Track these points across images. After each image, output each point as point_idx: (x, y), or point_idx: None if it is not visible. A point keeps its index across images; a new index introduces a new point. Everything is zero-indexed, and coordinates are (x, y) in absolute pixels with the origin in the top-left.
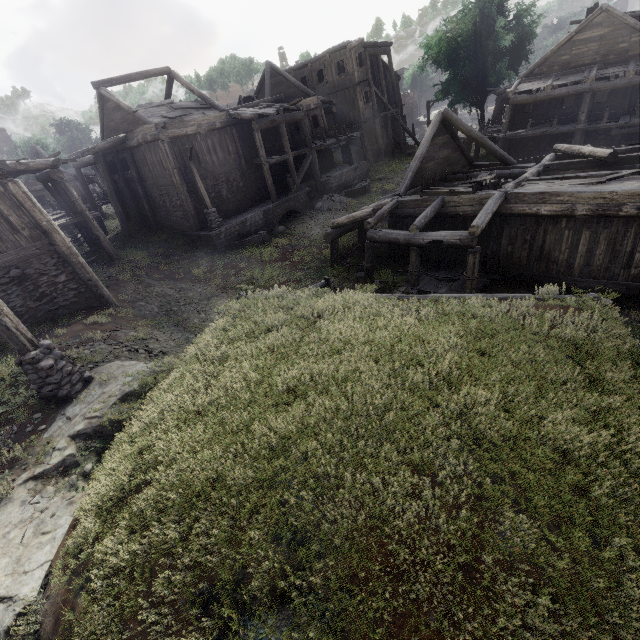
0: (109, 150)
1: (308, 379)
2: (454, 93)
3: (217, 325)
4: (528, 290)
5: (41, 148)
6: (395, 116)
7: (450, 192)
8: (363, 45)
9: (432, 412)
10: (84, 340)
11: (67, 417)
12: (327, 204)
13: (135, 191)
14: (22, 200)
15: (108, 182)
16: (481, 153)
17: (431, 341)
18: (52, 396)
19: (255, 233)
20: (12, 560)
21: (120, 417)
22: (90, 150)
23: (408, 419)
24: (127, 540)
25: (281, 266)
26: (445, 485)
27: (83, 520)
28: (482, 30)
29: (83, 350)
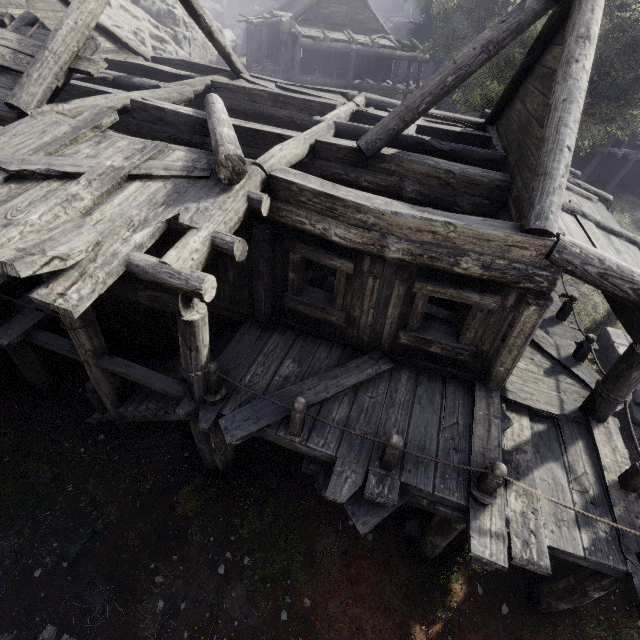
0: None
1: None
2: None
3: None
4: None
5: None
6: None
7: None
8: None
9: None
10: None
11: None
12: None
13: None
14: None
15: None
16: None
17: None
18: None
19: None
20: None
21: None
22: None
23: None
24: None
25: None
26: None
27: None
28: None
29: None
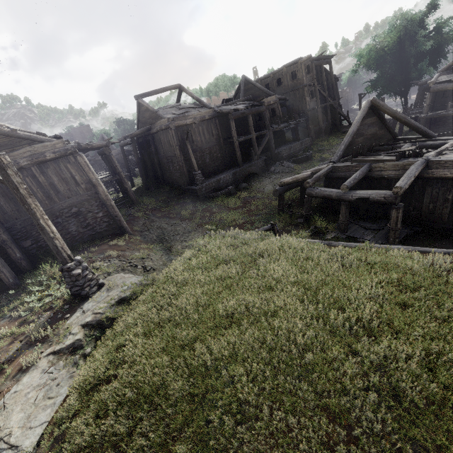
0: (140, 135)
1: (243, 309)
2: (382, 87)
3: (185, 255)
4: (450, 242)
5: (106, 135)
6: (333, 106)
7: (376, 160)
8: (310, 59)
9: (351, 358)
10: (106, 256)
11: (83, 310)
12: (278, 168)
13: (153, 160)
14: (83, 166)
15: (137, 154)
16: (404, 129)
17: (353, 288)
18: (78, 294)
19: (226, 188)
20: (25, 415)
21: (114, 316)
22: (129, 135)
23: (327, 360)
24: (92, 423)
25: (241, 211)
26: (361, 440)
27: (70, 397)
28: (406, 40)
29: (103, 263)
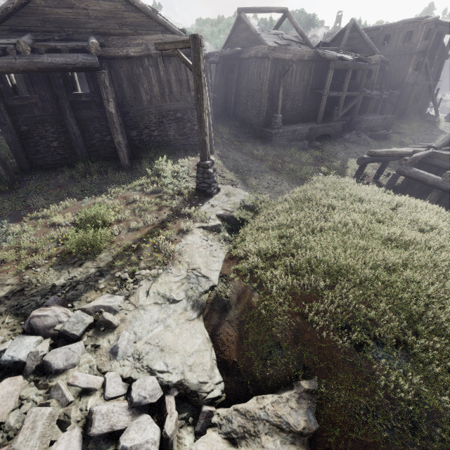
0: (224, 56)
1: (407, 238)
2: None
3: (318, 186)
4: None
5: None
6: (431, 87)
7: None
8: (436, 22)
9: None
10: None
11: (212, 204)
12: (353, 138)
13: (229, 88)
14: None
15: (219, 77)
16: None
17: None
18: (202, 190)
19: (298, 141)
20: (204, 261)
21: (244, 216)
22: (219, 53)
23: None
24: (286, 277)
25: (313, 169)
26: None
27: (252, 257)
28: None
29: None
